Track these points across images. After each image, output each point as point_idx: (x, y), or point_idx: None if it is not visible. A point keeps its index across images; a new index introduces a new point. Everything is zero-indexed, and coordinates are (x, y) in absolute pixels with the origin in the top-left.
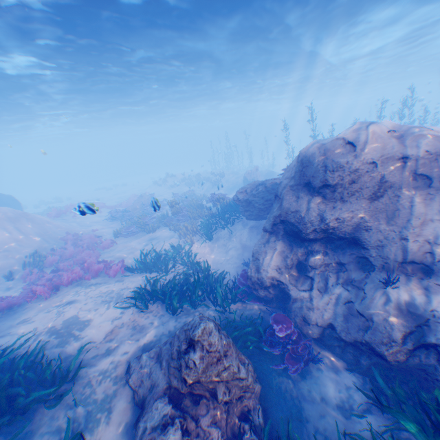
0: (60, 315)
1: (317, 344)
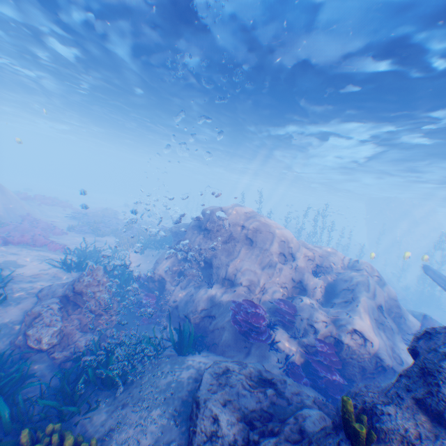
0: (3, 256)
1: (168, 320)
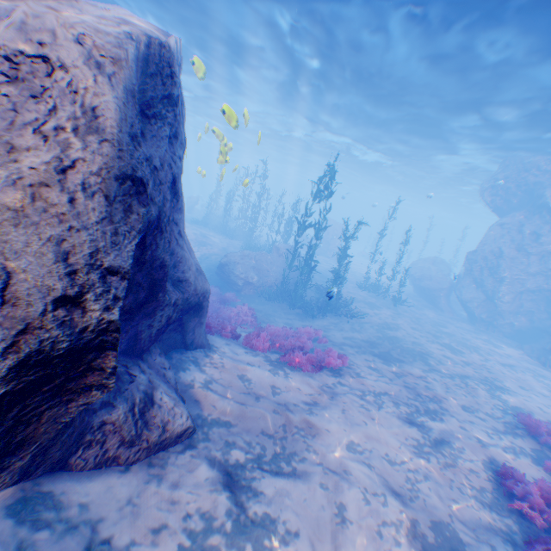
0: None
1: None
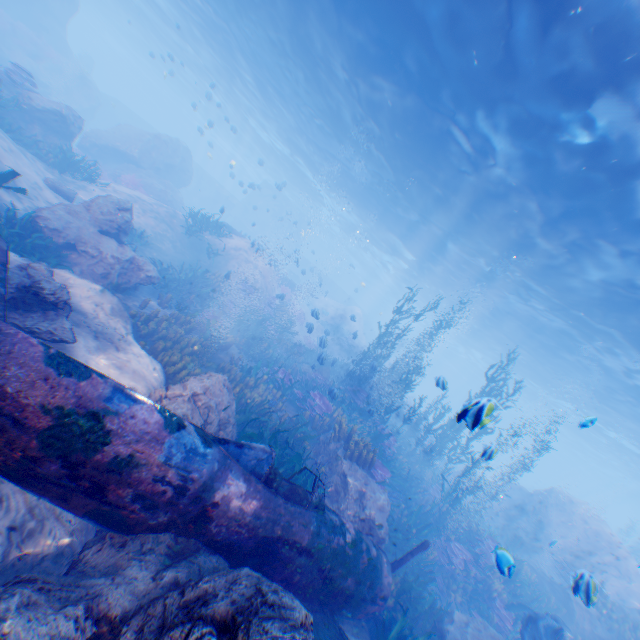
0: None
1: None
